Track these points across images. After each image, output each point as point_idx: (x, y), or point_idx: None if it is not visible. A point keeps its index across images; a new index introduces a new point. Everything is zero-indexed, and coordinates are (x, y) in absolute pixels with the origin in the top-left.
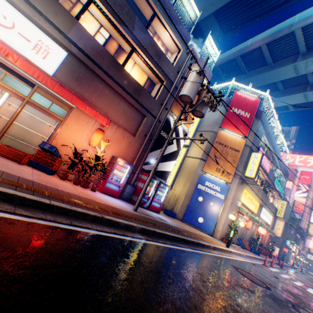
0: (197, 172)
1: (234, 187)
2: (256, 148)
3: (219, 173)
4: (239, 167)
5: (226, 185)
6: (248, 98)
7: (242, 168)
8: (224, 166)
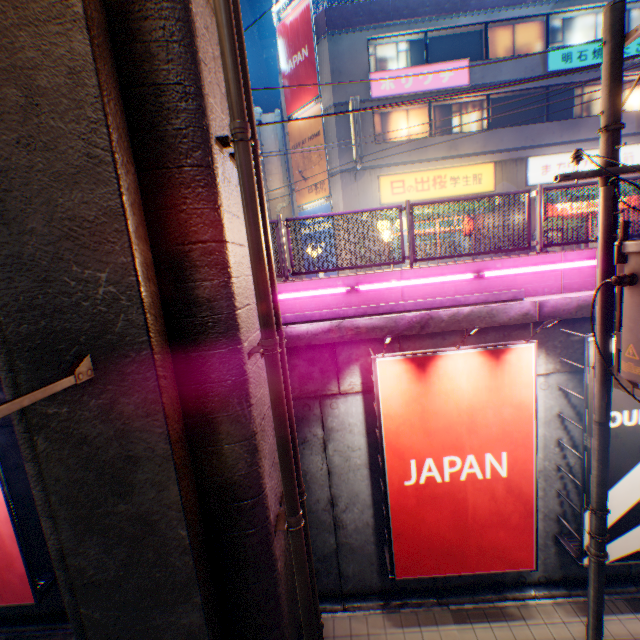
0: (297, 214)
1: (341, 197)
2: (362, 87)
3: (314, 193)
4: (334, 157)
5: (327, 203)
6: (295, 17)
7: (339, 155)
8: (314, 177)
